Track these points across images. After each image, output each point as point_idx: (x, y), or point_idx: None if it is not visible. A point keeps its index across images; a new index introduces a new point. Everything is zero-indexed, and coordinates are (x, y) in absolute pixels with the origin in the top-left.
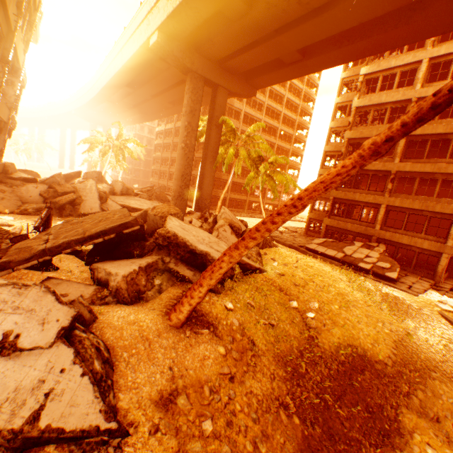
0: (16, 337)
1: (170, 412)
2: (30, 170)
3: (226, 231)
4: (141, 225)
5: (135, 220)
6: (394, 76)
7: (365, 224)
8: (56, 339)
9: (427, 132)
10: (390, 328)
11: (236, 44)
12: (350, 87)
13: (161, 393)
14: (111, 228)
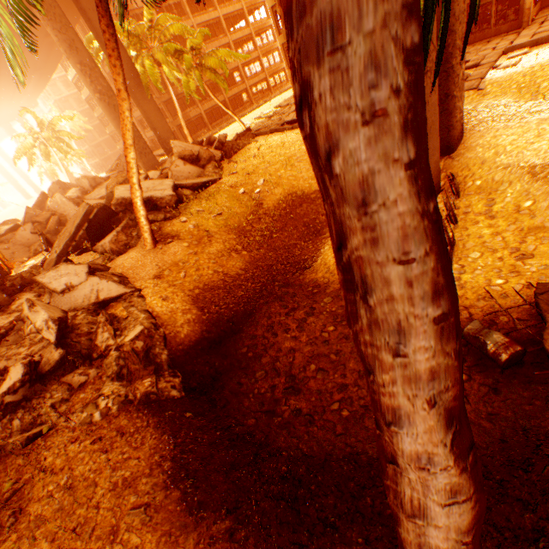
0: (71, 284)
1: (162, 278)
2: (7, 221)
3: (179, 165)
4: (105, 206)
5: (91, 207)
6: None
7: None
8: (88, 277)
9: None
10: None
11: None
12: None
13: (155, 275)
14: (81, 221)
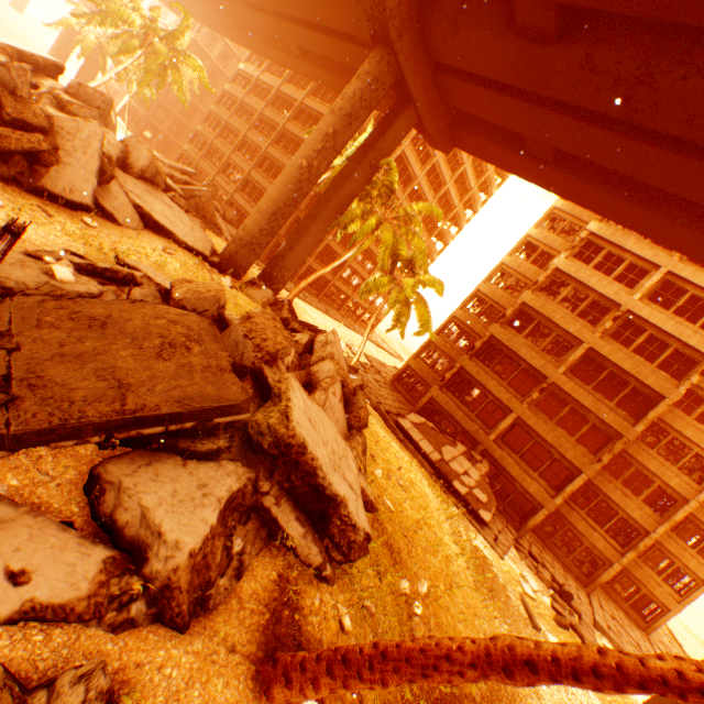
0: None
1: None
2: None
3: (336, 394)
4: None
5: (249, 400)
6: (617, 257)
7: (480, 423)
8: None
9: (613, 358)
10: (485, 629)
11: (488, 67)
12: (553, 223)
13: None
14: (195, 409)
